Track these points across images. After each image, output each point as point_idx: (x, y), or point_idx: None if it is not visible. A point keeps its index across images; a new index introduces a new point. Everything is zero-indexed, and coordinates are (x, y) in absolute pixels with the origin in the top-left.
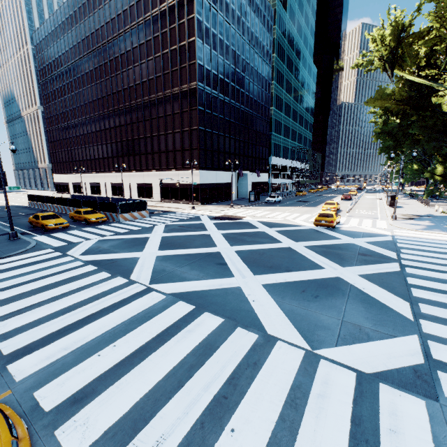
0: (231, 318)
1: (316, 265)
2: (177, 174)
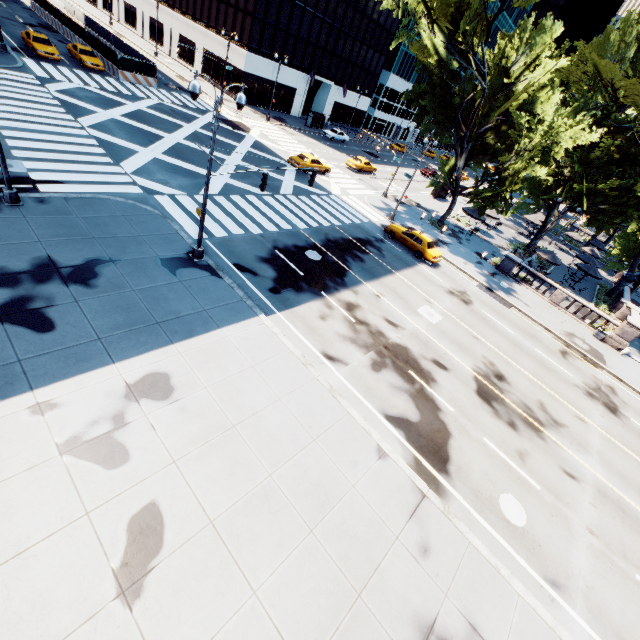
0: (112, 155)
1: (215, 171)
2: (224, 44)
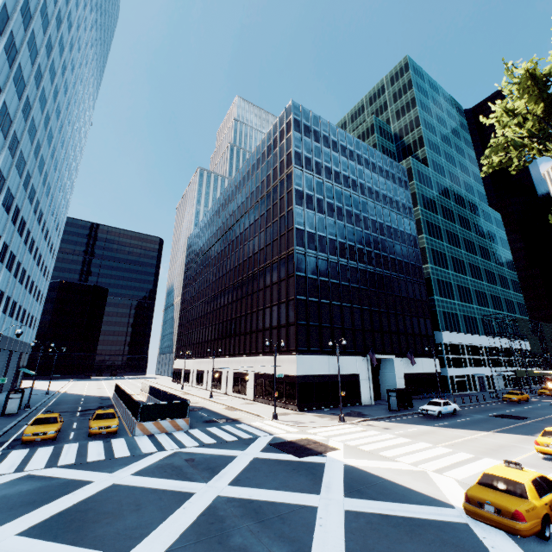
0: None
1: None
2: (272, 360)
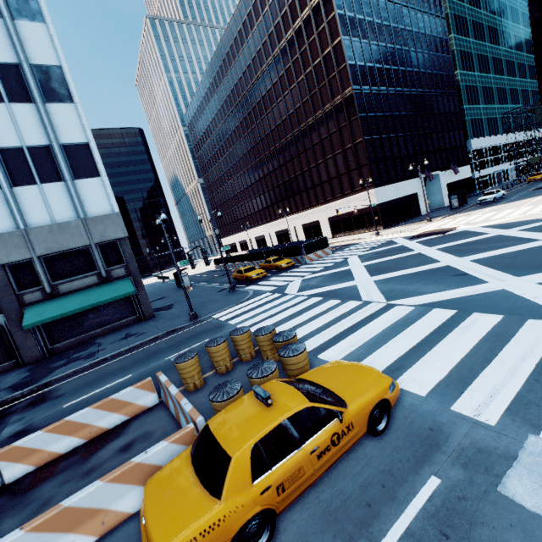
0: (512, 314)
1: None
2: (347, 201)
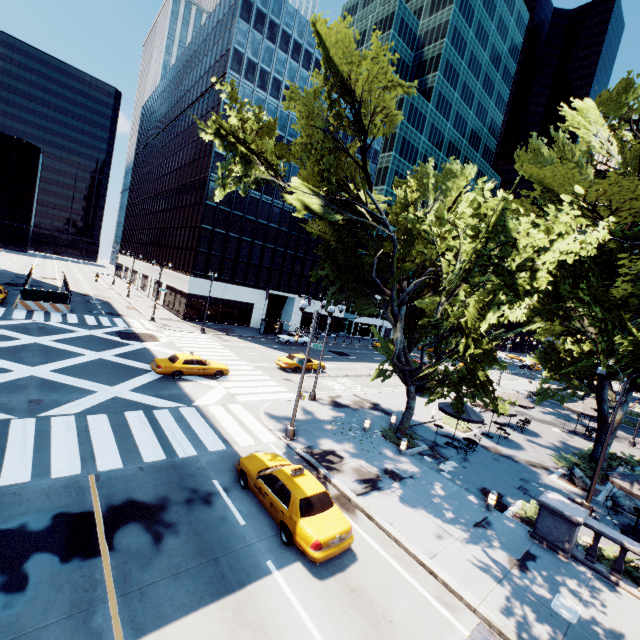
0: None
1: None
2: (178, 276)
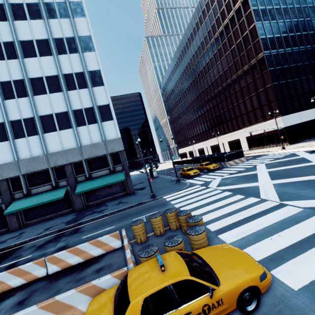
0: None
1: None
2: (259, 126)
